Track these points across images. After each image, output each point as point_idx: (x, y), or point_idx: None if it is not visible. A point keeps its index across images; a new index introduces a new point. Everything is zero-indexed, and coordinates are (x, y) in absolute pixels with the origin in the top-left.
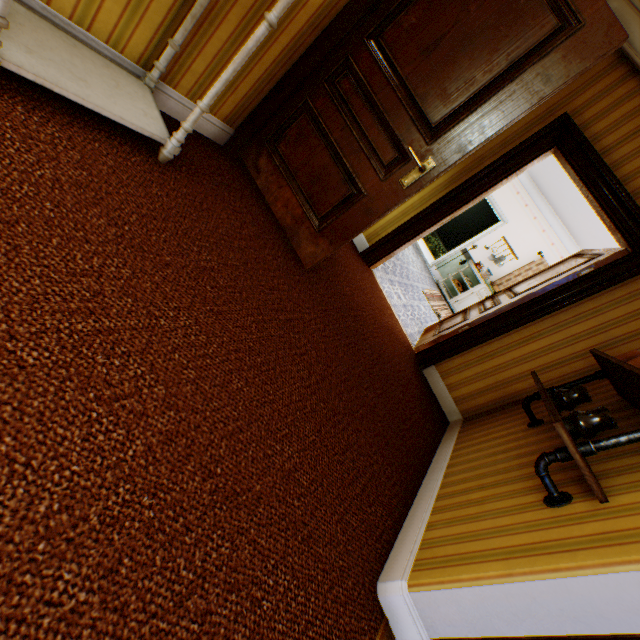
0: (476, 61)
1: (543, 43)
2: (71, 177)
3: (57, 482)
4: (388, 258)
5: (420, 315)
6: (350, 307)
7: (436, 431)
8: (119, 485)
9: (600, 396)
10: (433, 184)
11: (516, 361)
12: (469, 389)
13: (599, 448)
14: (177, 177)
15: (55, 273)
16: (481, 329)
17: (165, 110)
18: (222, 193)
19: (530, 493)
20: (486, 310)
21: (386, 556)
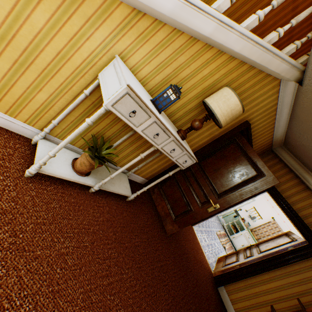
0: (232, 177)
1: (253, 177)
2: (106, 217)
3: None
4: (200, 222)
5: (215, 249)
6: (184, 252)
7: None
8: None
9: None
10: None
11: (264, 291)
12: (242, 304)
13: None
14: (130, 205)
15: (101, 260)
16: (245, 269)
17: (129, 177)
18: (142, 206)
19: None
20: (247, 257)
21: None
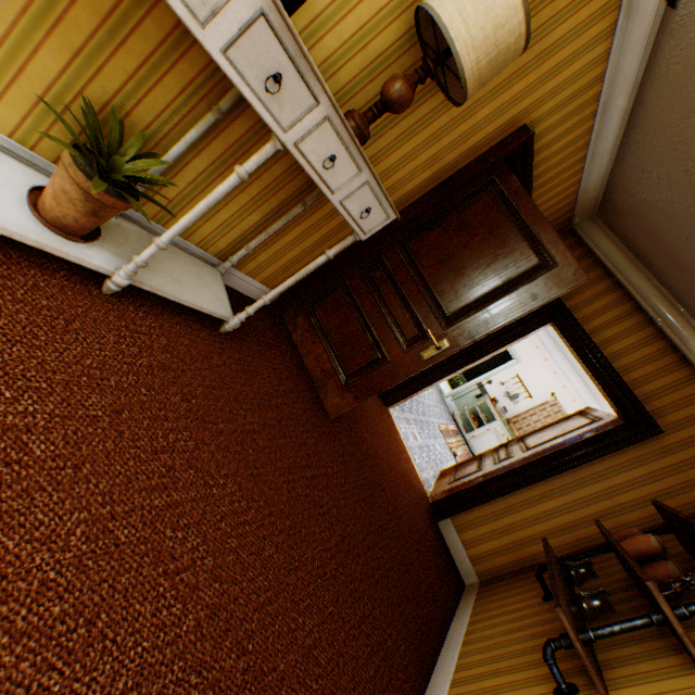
0: (481, 275)
1: (530, 271)
2: (160, 361)
3: (132, 658)
4: (406, 400)
5: (436, 455)
6: (368, 454)
7: (451, 596)
8: (175, 661)
9: (609, 569)
10: None
11: (530, 520)
12: (485, 547)
13: (597, 636)
14: (232, 344)
15: (144, 452)
16: (495, 482)
17: (227, 283)
18: (265, 352)
19: (542, 682)
20: (500, 461)
21: None
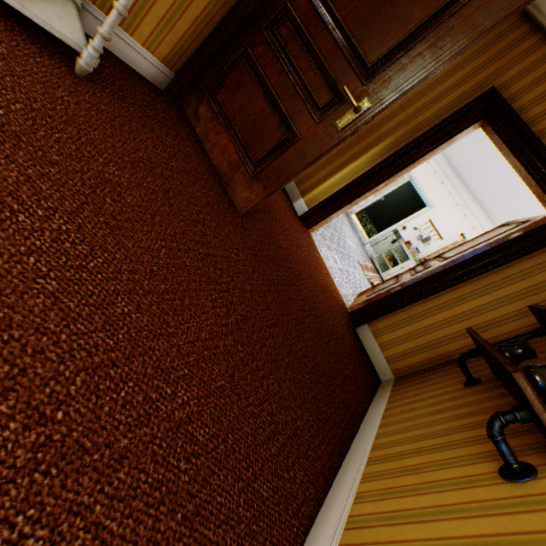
0: None
1: None
2: None
3: None
4: (326, 222)
5: (355, 280)
6: (285, 258)
7: (368, 389)
8: None
9: (540, 355)
10: (368, 153)
11: (448, 321)
12: (401, 348)
13: None
14: (96, 94)
15: None
16: (413, 289)
17: None
18: (152, 125)
19: (479, 462)
20: (417, 272)
21: (304, 536)
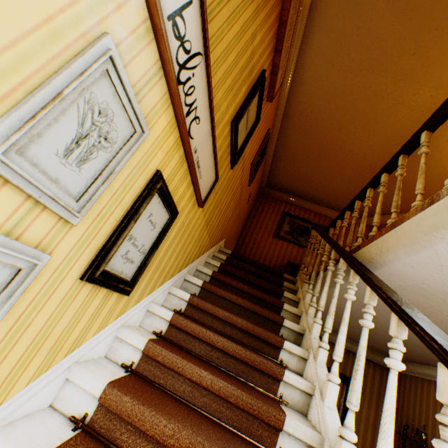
0: None
1: None
2: None
3: None
4: None
5: None
6: None
7: None
8: None
9: None
10: None
11: None
12: None
13: None
14: None
15: None
16: None
17: None
18: None
19: None
20: None
21: None
